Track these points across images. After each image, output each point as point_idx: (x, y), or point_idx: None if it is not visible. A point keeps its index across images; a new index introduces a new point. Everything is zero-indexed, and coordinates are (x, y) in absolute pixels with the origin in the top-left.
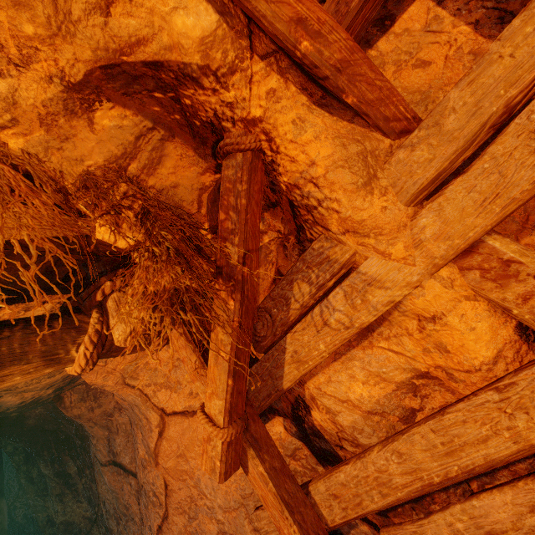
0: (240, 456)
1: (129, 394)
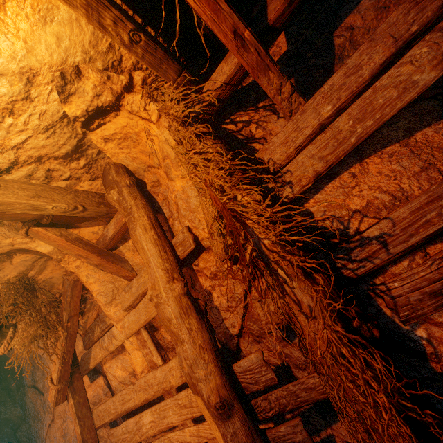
0: (66, 396)
1: (40, 352)
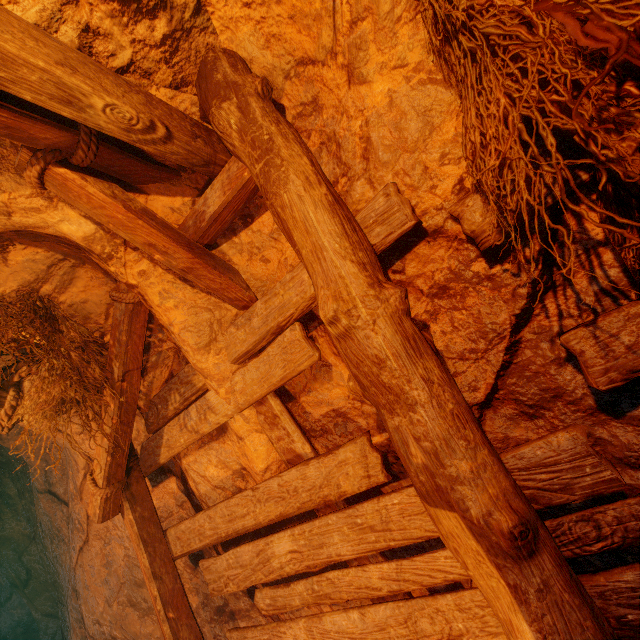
0: (120, 506)
1: (60, 439)
